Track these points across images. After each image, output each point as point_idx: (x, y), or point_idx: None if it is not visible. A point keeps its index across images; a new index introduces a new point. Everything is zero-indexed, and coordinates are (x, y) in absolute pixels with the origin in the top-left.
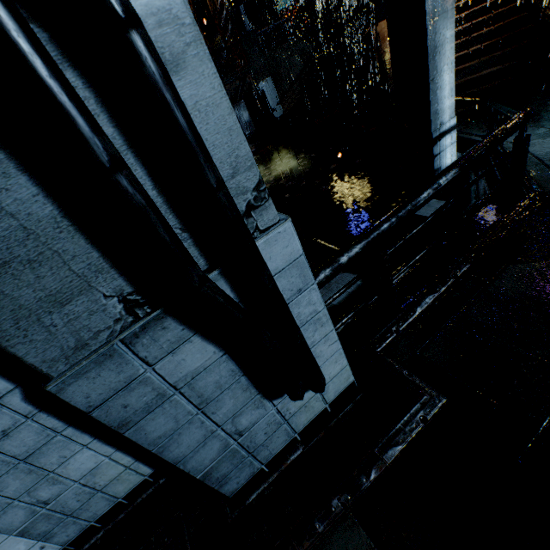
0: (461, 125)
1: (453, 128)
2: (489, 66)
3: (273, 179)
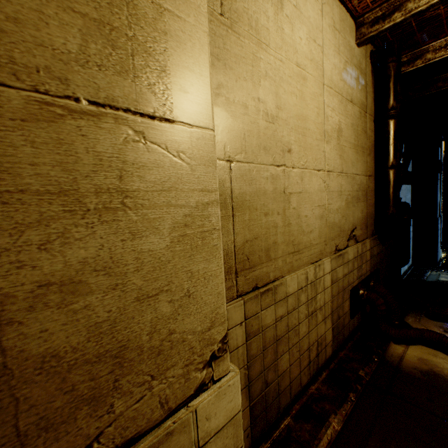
0: None
1: None
2: None
3: None
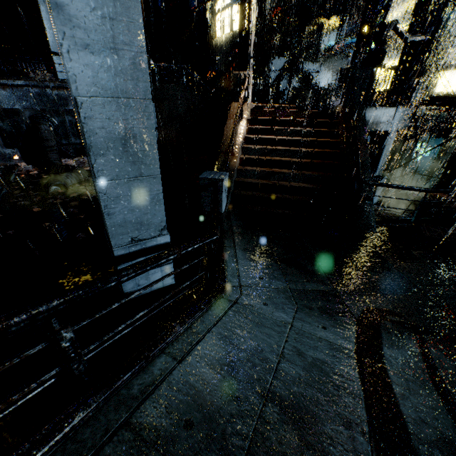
0: (243, 226)
1: (164, 247)
2: (299, 180)
3: (77, 195)
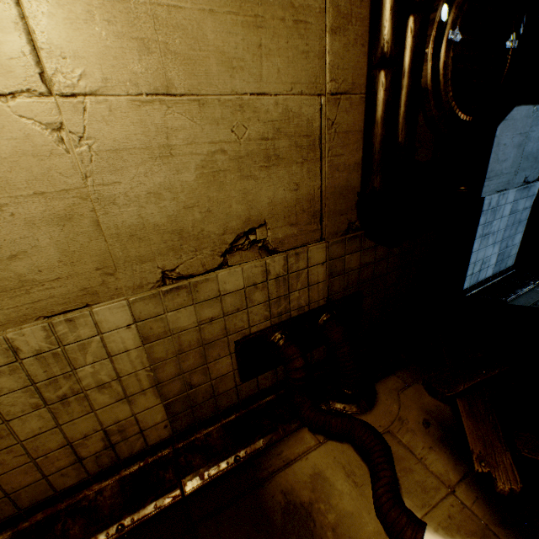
0: None
1: None
2: None
3: None
